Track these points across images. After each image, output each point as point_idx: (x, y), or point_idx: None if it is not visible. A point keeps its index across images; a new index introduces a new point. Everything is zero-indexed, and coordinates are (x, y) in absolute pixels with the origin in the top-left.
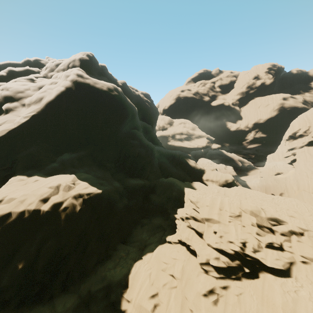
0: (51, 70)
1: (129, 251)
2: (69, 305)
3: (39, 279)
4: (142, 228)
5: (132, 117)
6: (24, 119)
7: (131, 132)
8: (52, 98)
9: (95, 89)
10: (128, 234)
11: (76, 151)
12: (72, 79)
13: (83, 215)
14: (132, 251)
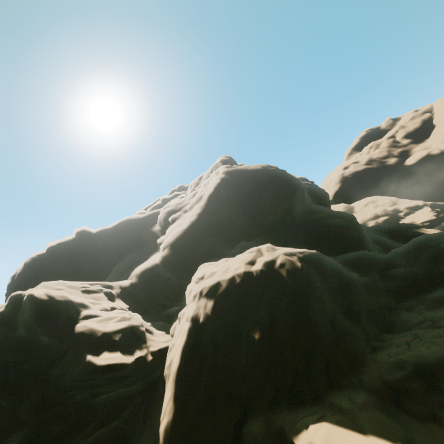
0: (196, 185)
1: (418, 334)
2: (361, 399)
3: (288, 357)
4: (411, 311)
5: (300, 192)
6: (192, 216)
7: (308, 209)
8: (211, 190)
9: (249, 171)
10: (390, 324)
11: (250, 240)
12: (223, 172)
13: (310, 272)
14: (424, 332)
